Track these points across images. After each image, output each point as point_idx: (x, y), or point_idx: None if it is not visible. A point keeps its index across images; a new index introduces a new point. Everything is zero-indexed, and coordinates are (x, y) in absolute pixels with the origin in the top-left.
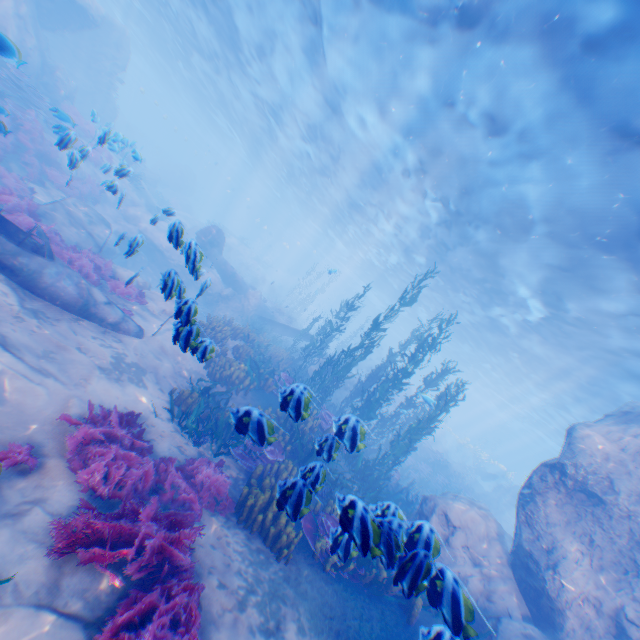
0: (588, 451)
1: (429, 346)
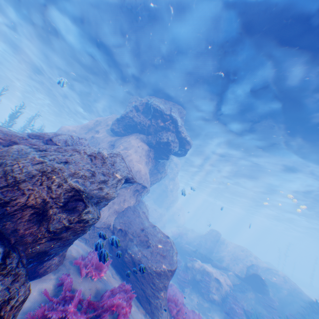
0: (63, 130)
1: (13, 117)
